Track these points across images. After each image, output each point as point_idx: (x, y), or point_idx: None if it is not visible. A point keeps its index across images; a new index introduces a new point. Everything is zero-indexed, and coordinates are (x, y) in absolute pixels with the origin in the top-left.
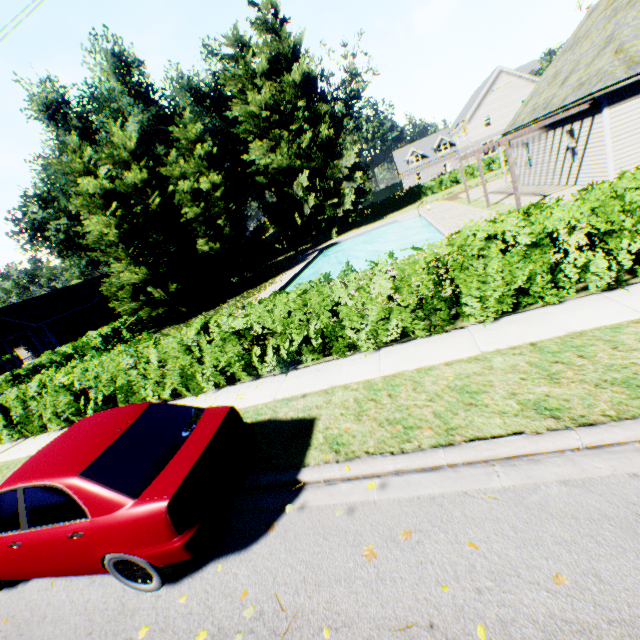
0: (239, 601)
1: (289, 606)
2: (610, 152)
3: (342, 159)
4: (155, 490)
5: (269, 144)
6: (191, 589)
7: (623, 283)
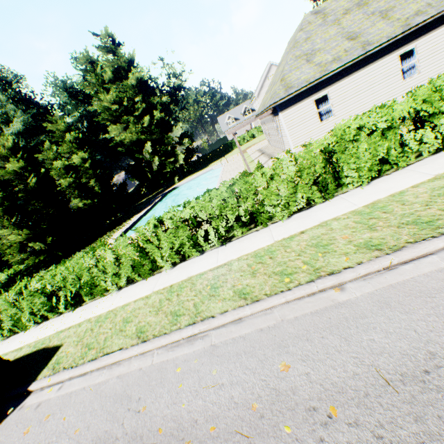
0: None
1: None
2: (288, 136)
3: (173, 131)
4: None
5: (122, 126)
6: None
7: (223, 243)
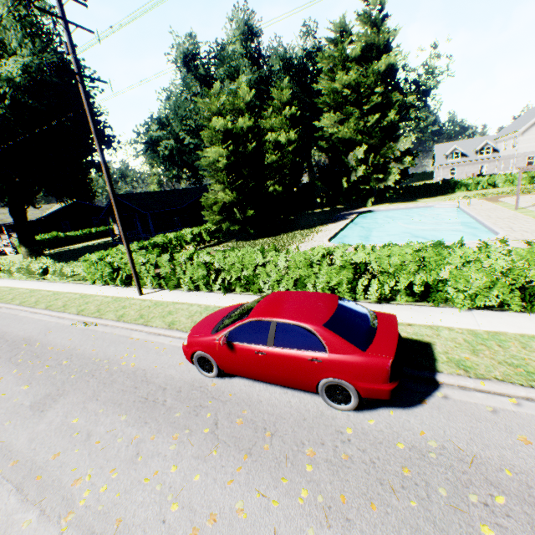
0: (420, 435)
1: (466, 450)
2: None
3: (397, 143)
4: (376, 350)
5: (339, 117)
6: (373, 418)
7: None
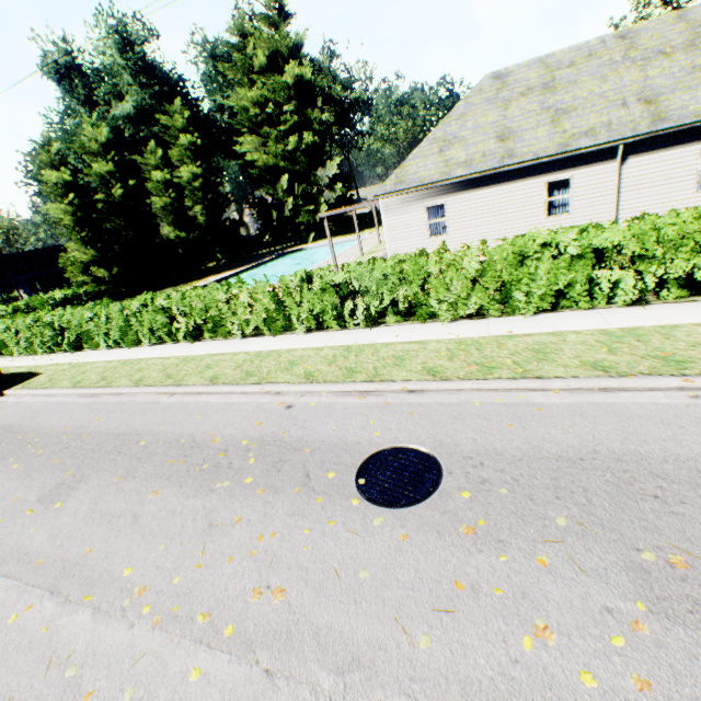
0: None
1: None
2: (387, 242)
3: (326, 168)
4: None
5: (261, 140)
6: None
7: (190, 340)
